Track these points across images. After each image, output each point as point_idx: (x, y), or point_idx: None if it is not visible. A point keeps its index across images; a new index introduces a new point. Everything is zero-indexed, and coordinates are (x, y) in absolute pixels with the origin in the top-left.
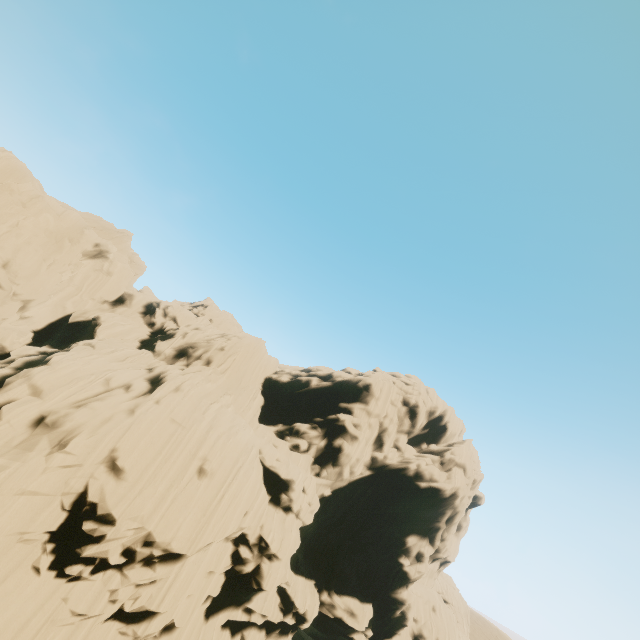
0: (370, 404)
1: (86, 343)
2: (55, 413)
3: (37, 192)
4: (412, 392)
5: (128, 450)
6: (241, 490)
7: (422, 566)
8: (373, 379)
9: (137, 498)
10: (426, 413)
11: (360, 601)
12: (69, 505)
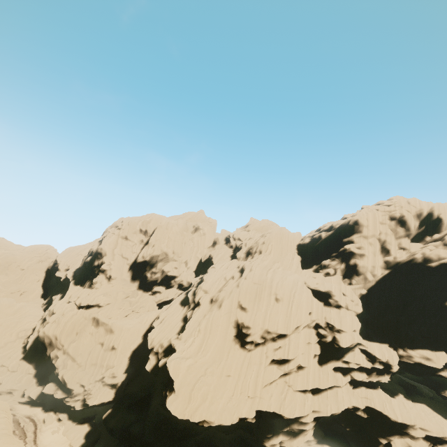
0: (363, 231)
1: (211, 267)
2: (214, 296)
3: (167, 221)
4: (394, 209)
5: (243, 300)
6: (300, 302)
7: None
8: (358, 216)
9: (256, 316)
10: (414, 217)
11: (431, 351)
12: (235, 325)
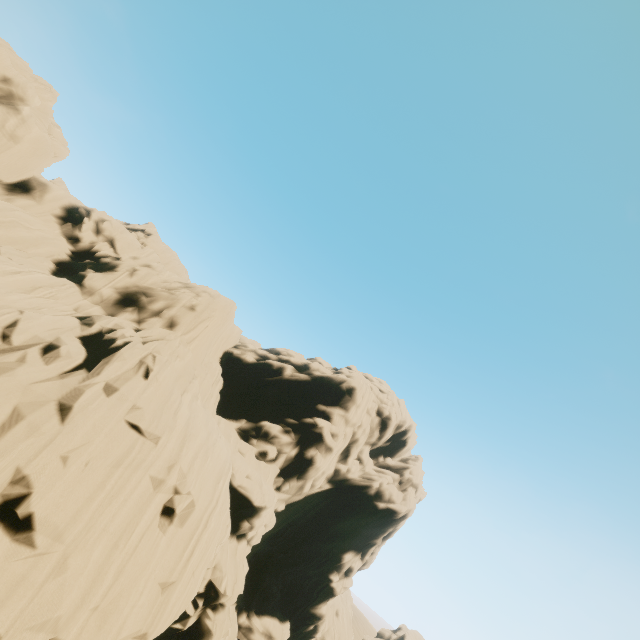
0: (350, 411)
1: None
2: None
3: None
4: (387, 402)
5: (43, 484)
6: (214, 537)
7: (349, 581)
8: (357, 382)
9: (49, 581)
10: (395, 426)
11: (280, 621)
12: None
